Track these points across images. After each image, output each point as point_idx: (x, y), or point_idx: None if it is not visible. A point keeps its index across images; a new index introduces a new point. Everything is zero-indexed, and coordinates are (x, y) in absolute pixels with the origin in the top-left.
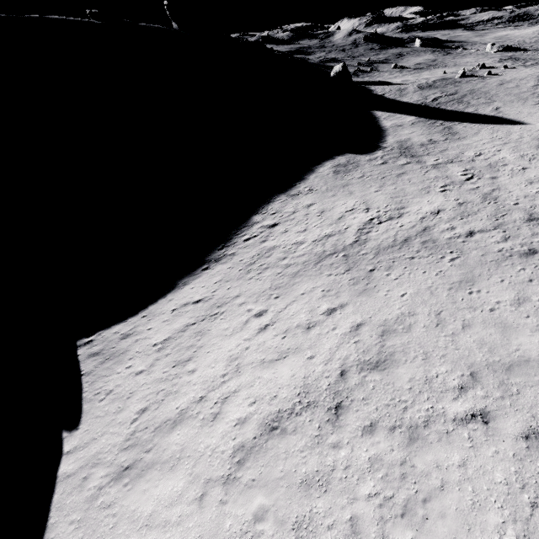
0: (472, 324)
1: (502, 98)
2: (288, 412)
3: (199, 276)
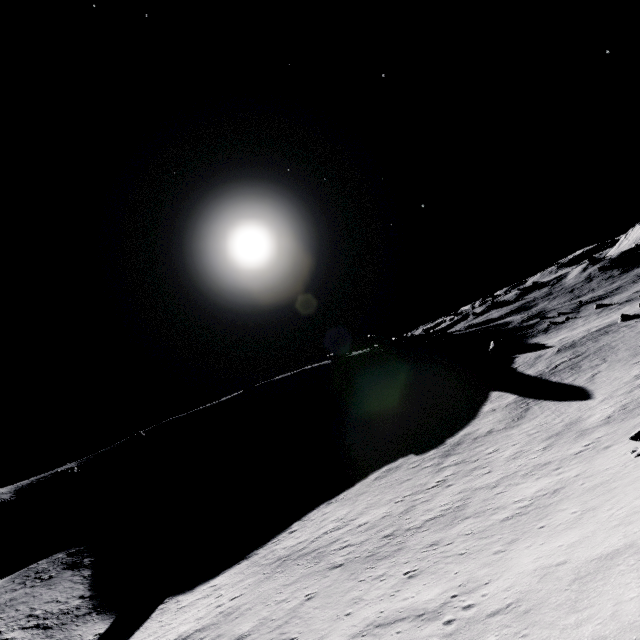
0: (250, 612)
1: (615, 356)
2: None
3: (232, 568)
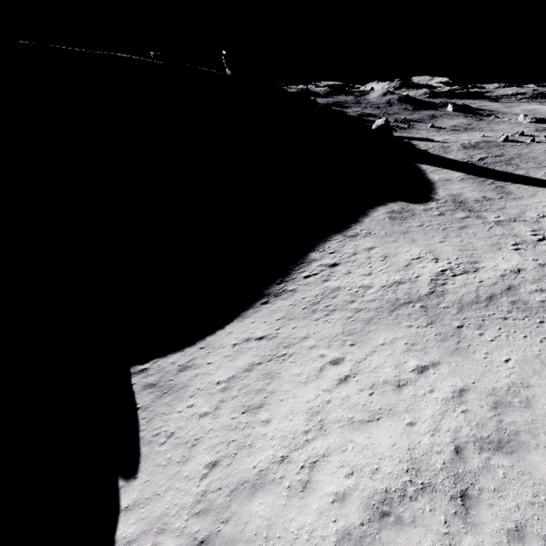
0: None
1: None
2: (399, 493)
3: (258, 310)
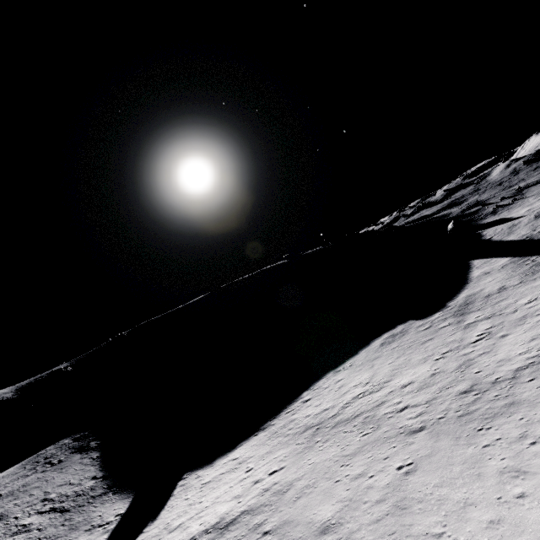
0: (315, 491)
1: None
2: (206, 531)
3: (249, 440)
